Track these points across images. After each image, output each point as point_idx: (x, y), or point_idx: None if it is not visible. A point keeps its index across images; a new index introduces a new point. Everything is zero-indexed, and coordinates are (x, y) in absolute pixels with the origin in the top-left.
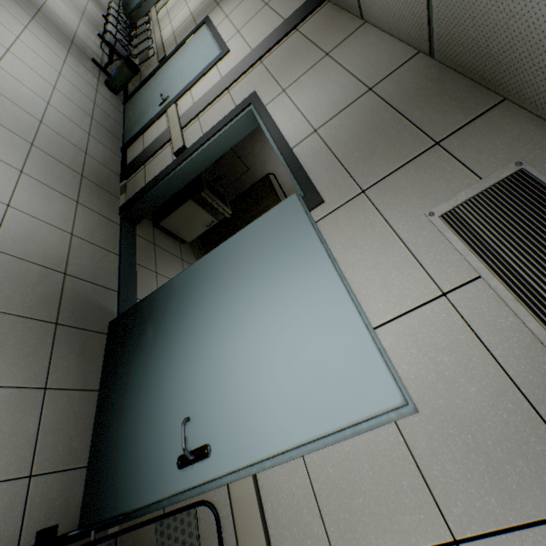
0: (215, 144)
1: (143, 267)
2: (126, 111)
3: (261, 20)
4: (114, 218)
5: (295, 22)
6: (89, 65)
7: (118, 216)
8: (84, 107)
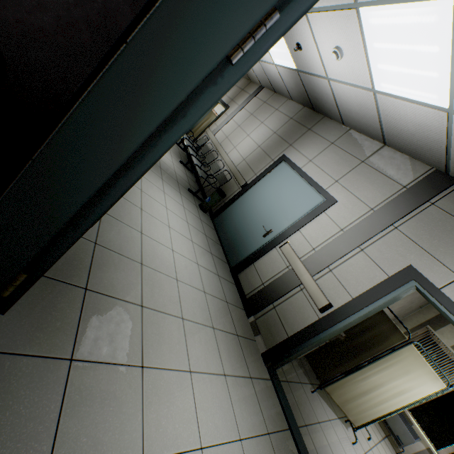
0: (371, 310)
1: (300, 427)
2: (218, 228)
3: (364, 176)
4: (265, 373)
5: (426, 195)
6: (189, 196)
7: (264, 366)
8: (205, 246)
